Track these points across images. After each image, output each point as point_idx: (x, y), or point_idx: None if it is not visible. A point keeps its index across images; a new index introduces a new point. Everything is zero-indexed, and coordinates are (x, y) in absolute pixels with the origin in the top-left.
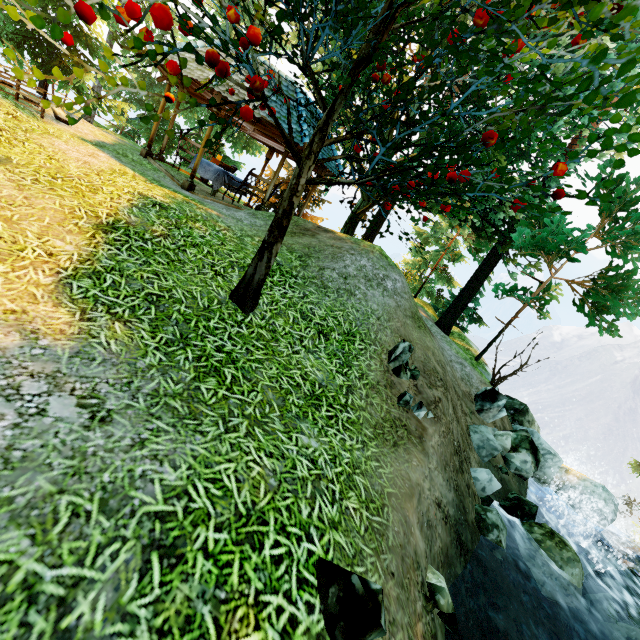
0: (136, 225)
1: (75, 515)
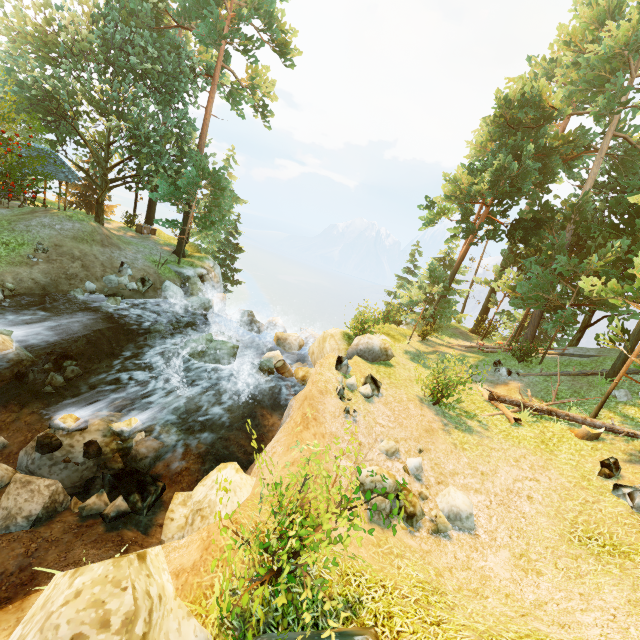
0: None
1: None
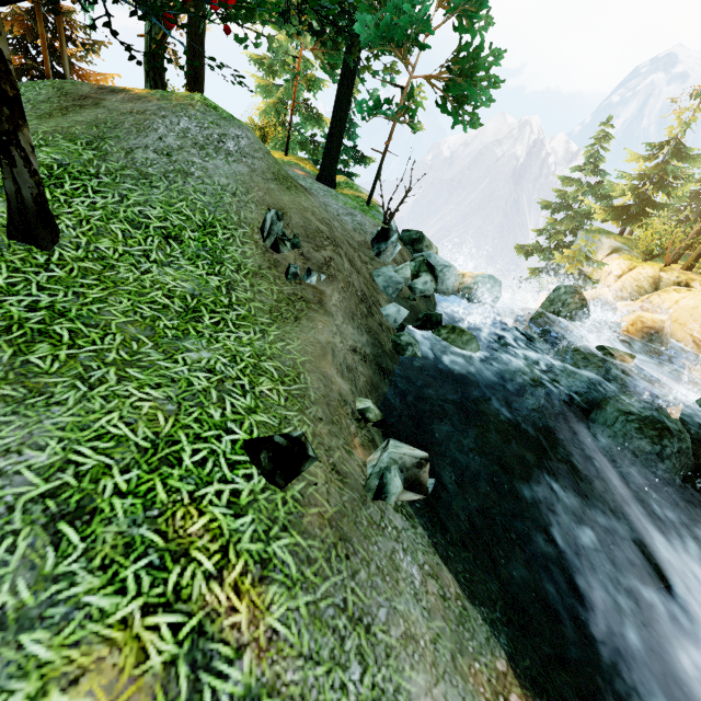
0: None
1: None
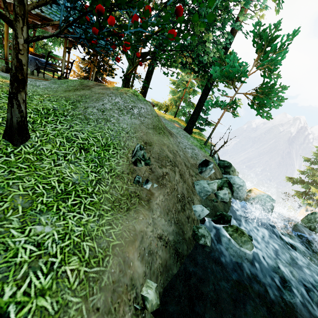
0: None
1: None
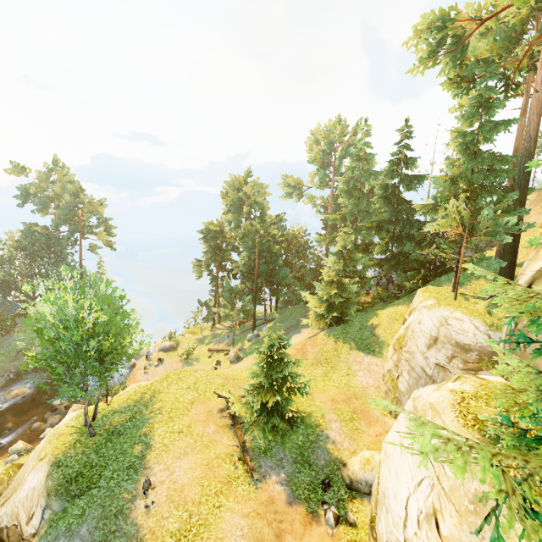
0: None
1: None
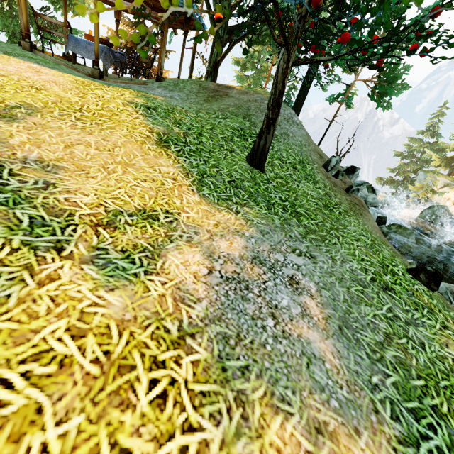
0: (168, 133)
1: (362, 293)
